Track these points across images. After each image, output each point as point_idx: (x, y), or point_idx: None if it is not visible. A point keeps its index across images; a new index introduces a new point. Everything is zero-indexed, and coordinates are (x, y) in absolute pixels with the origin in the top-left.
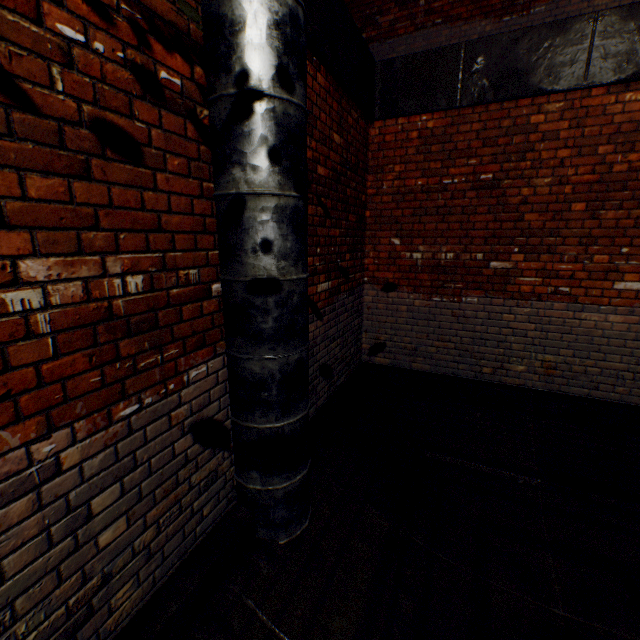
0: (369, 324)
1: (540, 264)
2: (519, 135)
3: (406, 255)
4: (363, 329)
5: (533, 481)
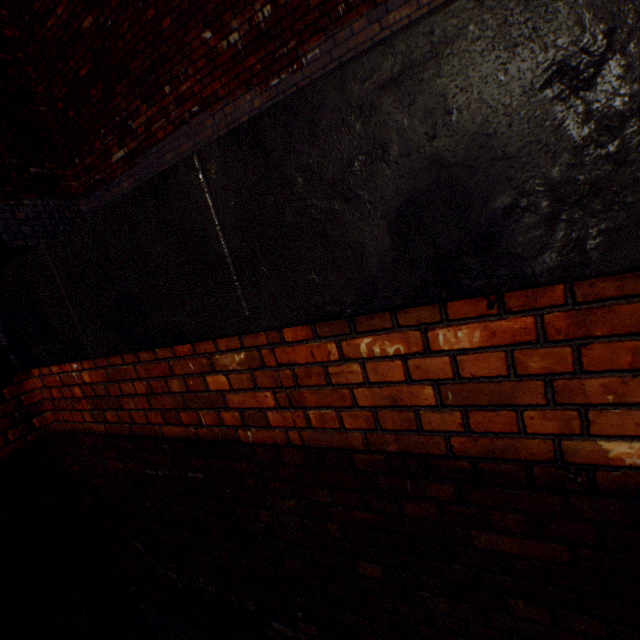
0: None
1: None
2: (206, 408)
3: (160, 569)
4: None
5: None
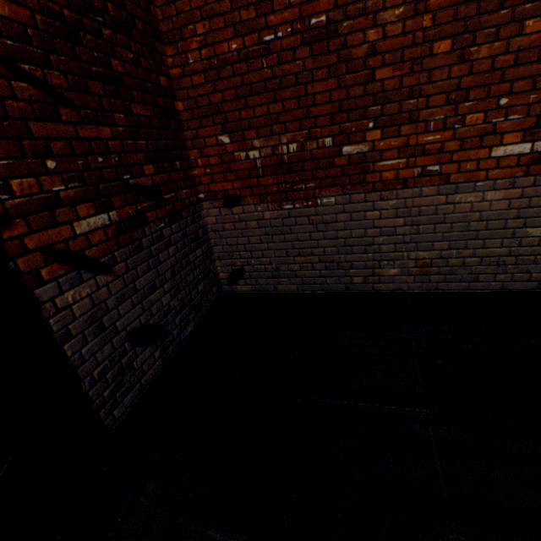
0: (220, 250)
1: (402, 139)
2: None
3: (241, 156)
4: (216, 257)
5: (422, 413)
